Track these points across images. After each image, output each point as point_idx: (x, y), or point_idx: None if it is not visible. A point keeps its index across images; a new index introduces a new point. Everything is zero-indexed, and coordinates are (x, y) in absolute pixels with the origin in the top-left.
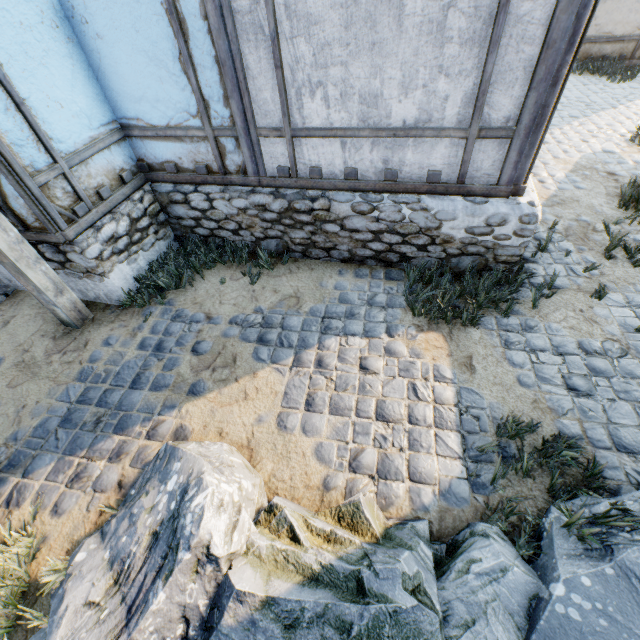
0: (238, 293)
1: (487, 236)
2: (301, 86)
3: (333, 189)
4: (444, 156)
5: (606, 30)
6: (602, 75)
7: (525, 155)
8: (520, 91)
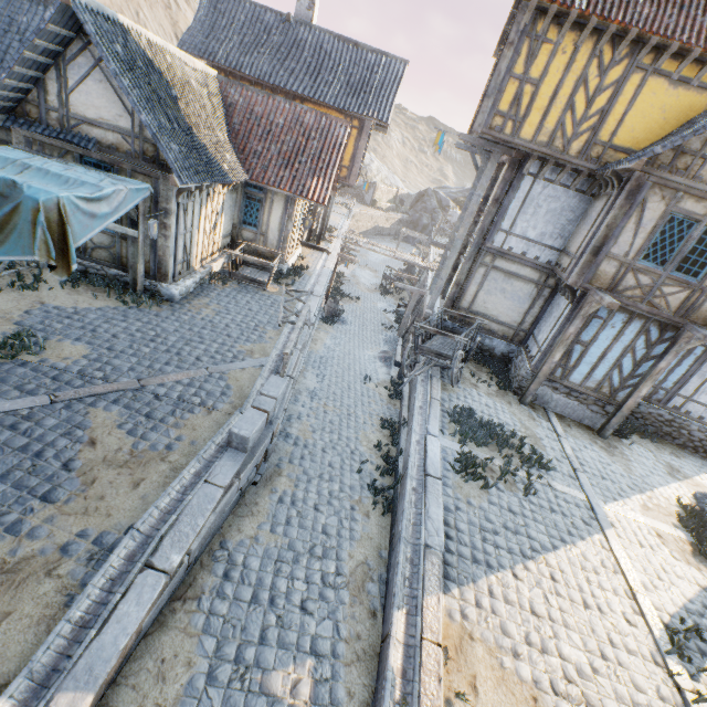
0: (650, 444)
1: None
2: (704, 391)
3: (690, 419)
4: None
5: None
6: None
7: None
8: None
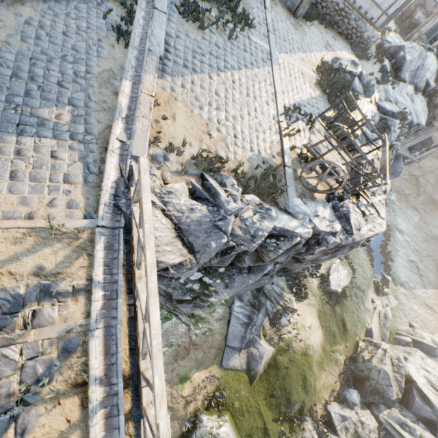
0: (323, 30)
1: (369, 40)
2: None
3: (354, 10)
4: (377, 15)
5: None
6: None
7: (386, 23)
8: (395, 9)
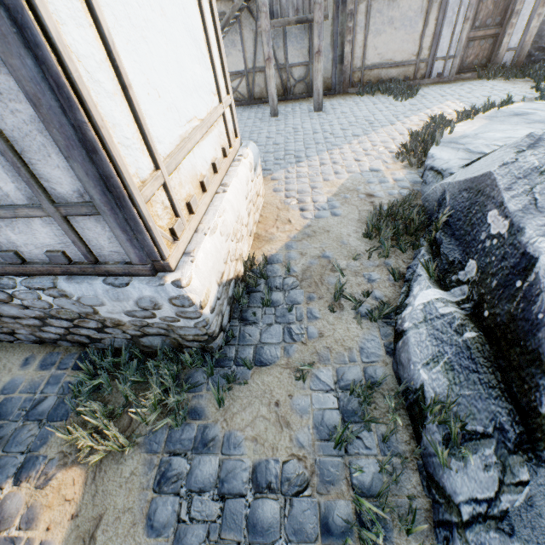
0: None
1: (154, 318)
2: None
3: None
4: (51, 235)
5: (388, 57)
6: (390, 94)
7: (137, 230)
8: (63, 160)
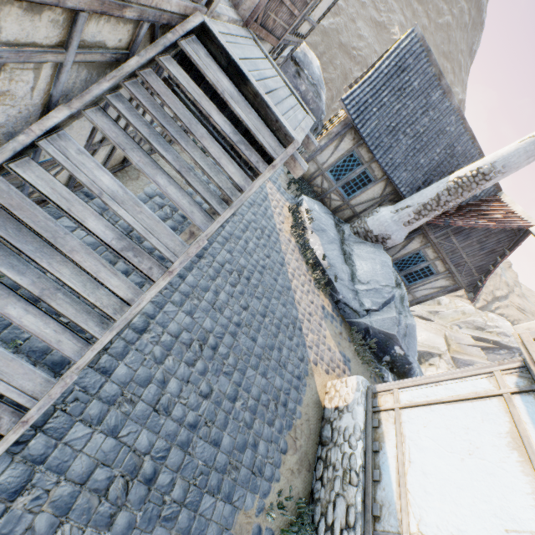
0: None
1: None
2: None
3: None
4: None
5: None
6: None
7: None
8: None
